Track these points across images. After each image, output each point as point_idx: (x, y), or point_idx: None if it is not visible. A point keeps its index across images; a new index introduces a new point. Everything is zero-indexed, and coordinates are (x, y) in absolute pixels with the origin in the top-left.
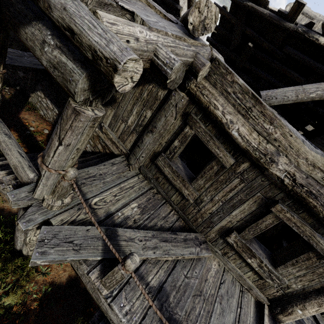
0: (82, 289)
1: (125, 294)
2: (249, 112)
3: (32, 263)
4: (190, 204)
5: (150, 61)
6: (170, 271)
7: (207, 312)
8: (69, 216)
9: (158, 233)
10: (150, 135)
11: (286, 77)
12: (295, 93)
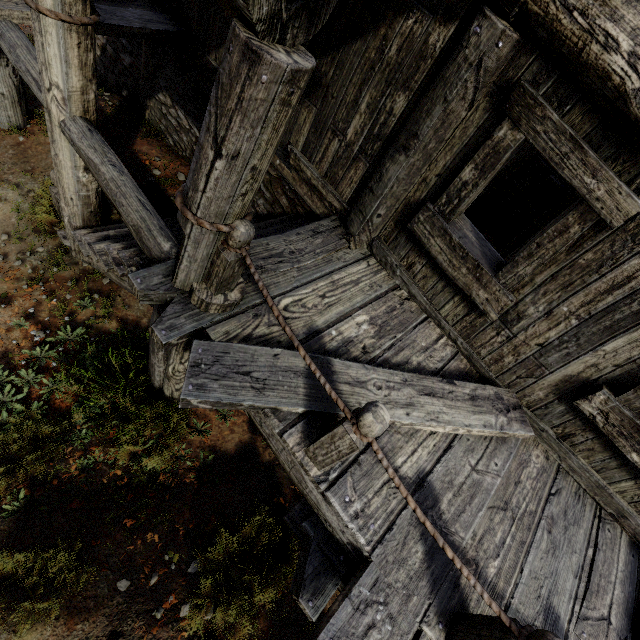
0: (263, 466)
1: (352, 481)
2: None
3: (183, 402)
4: (488, 324)
5: None
6: (440, 454)
7: (519, 542)
8: (239, 327)
9: (415, 378)
10: (401, 160)
11: None
12: None
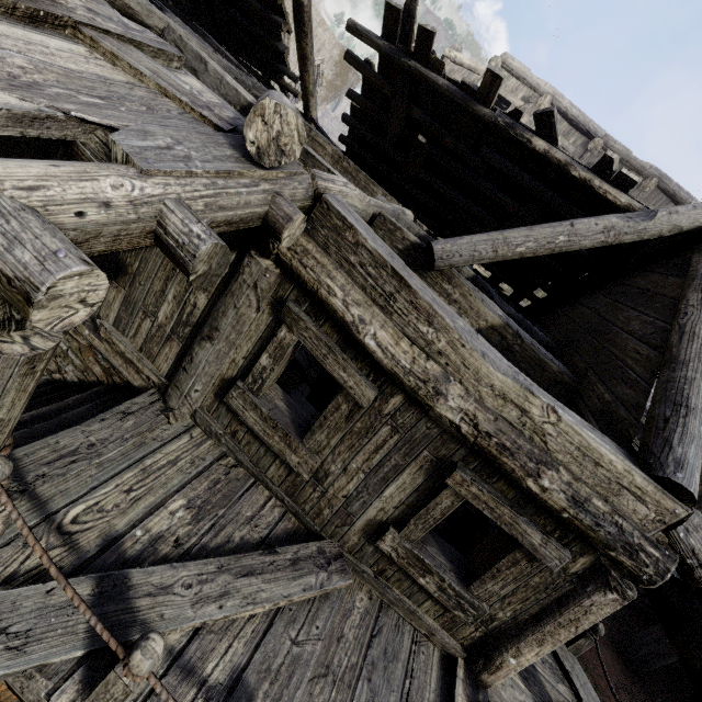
0: None
1: None
2: (391, 301)
3: None
4: (306, 482)
5: (153, 233)
6: (259, 639)
7: None
8: None
9: (233, 560)
10: (208, 347)
11: (491, 201)
12: (492, 247)
